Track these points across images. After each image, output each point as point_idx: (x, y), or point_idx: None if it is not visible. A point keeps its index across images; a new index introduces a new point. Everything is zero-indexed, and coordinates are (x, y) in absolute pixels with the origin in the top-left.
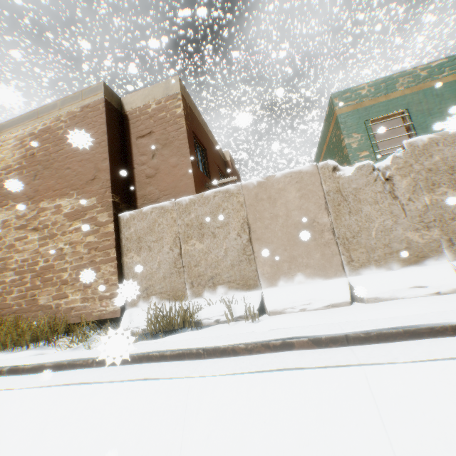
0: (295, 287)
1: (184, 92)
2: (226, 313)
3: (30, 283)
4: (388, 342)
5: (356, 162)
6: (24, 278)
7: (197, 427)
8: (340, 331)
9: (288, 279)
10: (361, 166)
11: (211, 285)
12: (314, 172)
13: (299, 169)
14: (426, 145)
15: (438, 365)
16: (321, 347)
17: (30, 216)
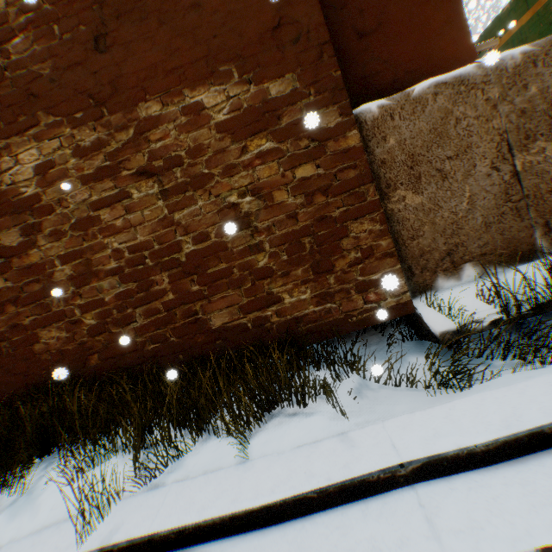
0: None
1: None
2: None
3: (169, 292)
4: None
5: None
6: (150, 286)
7: None
8: None
9: None
10: None
11: None
12: None
13: None
14: None
15: None
16: None
17: (115, 146)
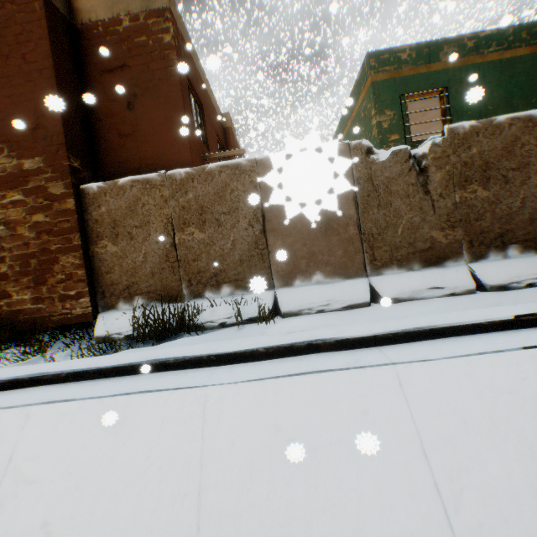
0: (312, 287)
1: (174, 10)
2: (233, 315)
3: None
4: (414, 341)
5: (385, 146)
6: None
7: (218, 437)
8: (369, 332)
9: (306, 278)
10: (398, 151)
11: (215, 283)
12: (345, 153)
13: None
14: (467, 134)
15: (464, 361)
16: (348, 348)
17: None
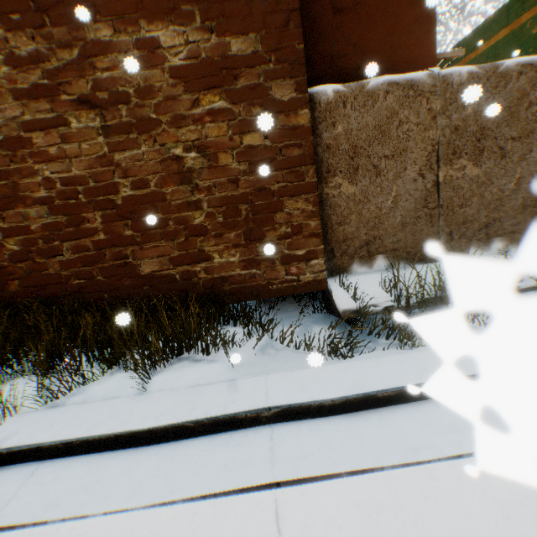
0: None
1: None
2: (522, 278)
3: (101, 232)
4: None
5: None
6: (82, 223)
7: None
8: None
9: None
10: None
11: (482, 237)
12: None
13: None
14: None
15: None
16: None
17: (56, 64)
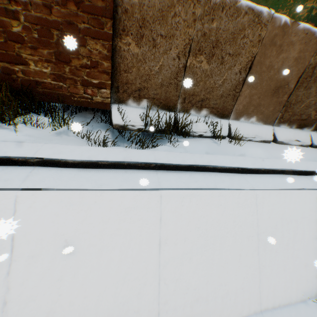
0: (249, 124)
1: None
2: (207, 131)
3: None
4: (314, 175)
5: None
6: None
7: (263, 214)
8: (304, 169)
9: (247, 118)
10: None
11: (199, 106)
12: None
13: (315, 31)
14: None
15: None
16: (293, 174)
17: None
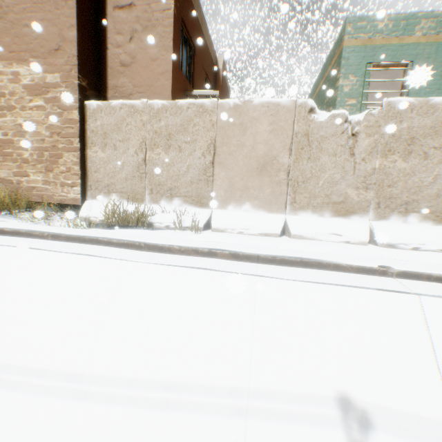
0: (241, 213)
1: None
2: (176, 221)
3: None
4: (287, 266)
5: (341, 108)
6: None
7: (125, 293)
8: (255, 252)
9: (237, 206)
10: (336, 114)
11: (169, 195)
12: (291, 109)
13: (278, 101)
14: (402, 109)
15: (308, 285)
16: (237, 260)
17: None
